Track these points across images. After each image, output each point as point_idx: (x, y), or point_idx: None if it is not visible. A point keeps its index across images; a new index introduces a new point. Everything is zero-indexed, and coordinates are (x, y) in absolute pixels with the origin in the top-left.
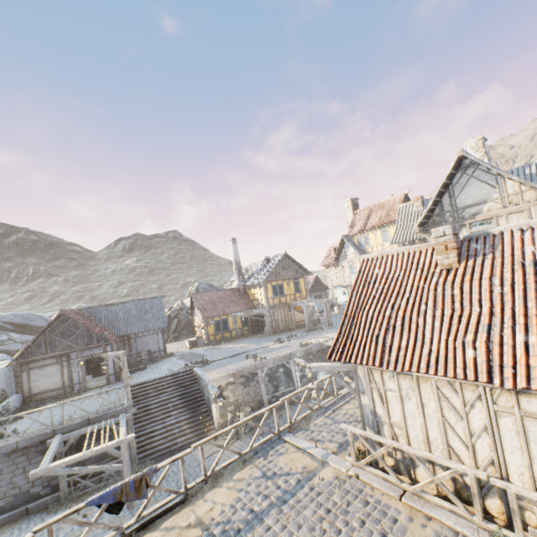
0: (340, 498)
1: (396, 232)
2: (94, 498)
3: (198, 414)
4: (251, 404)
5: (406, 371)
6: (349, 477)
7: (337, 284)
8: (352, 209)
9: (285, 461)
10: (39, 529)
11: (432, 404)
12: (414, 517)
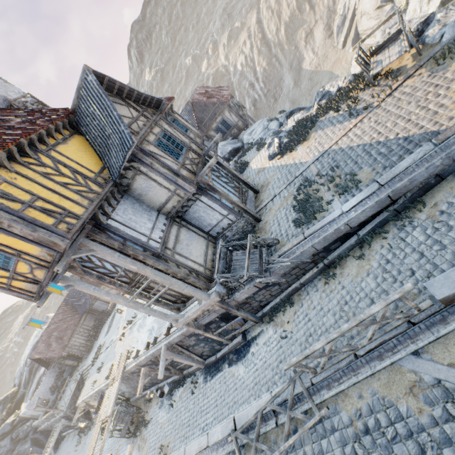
0: None
1: None
2: None
3: None
4: None
5: None
6: None
7: None
8: None
9: None
10: None
11: None
12: None
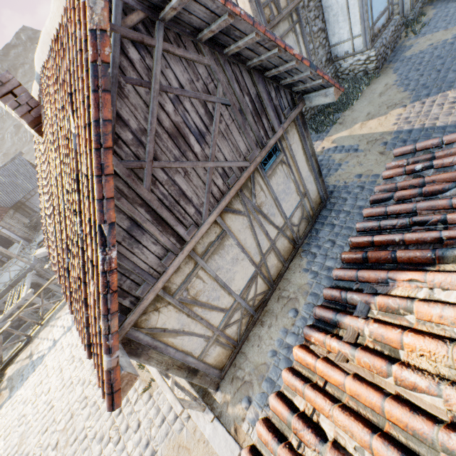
0: None
1: None
2: None
3: None
4: None
5: None
6: None
7: None
8: None
9: None
10: None
11: None
12: None
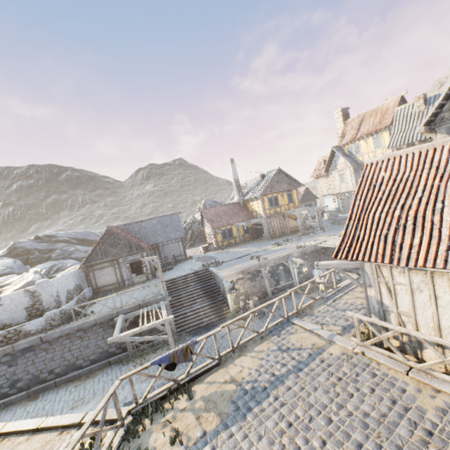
0: (349, 370)
1: (393, 137)
2: (156, 360)
3: (216, 301)
4: (257, 295)
5: (419, 267)
6: (355, 353)
7: (327, 193)
8: (343, 119)
9: (296, 339)
10: (123, 378)
11: (447, 296)
12: (422, 389)
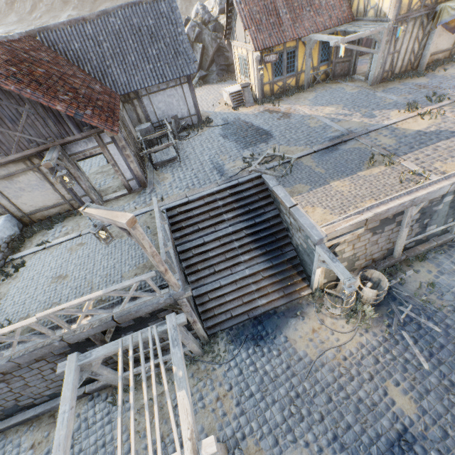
0: None
1: None
2: None
3: (281, 261)
4: (373, 256)
5: None
6: None
7: None
8: None
9: None
10: None
11: None
12: None
